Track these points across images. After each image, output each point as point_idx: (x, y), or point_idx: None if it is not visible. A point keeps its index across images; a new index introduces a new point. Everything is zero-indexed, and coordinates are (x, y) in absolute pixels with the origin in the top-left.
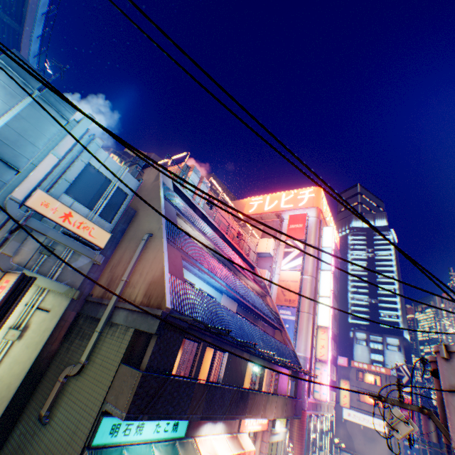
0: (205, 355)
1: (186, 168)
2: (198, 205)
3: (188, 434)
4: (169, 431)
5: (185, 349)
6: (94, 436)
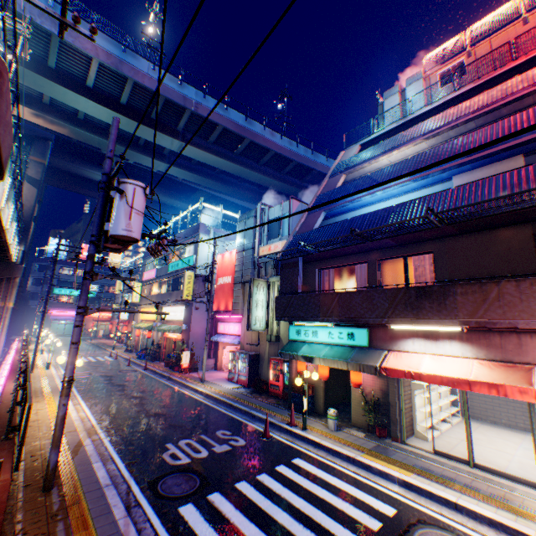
0: (396, 271)
1: (382, 108)
2: (410, 117)
3: (378, 347)
4: (345, 339)
5: (354, 275)
6: (288, 334)
